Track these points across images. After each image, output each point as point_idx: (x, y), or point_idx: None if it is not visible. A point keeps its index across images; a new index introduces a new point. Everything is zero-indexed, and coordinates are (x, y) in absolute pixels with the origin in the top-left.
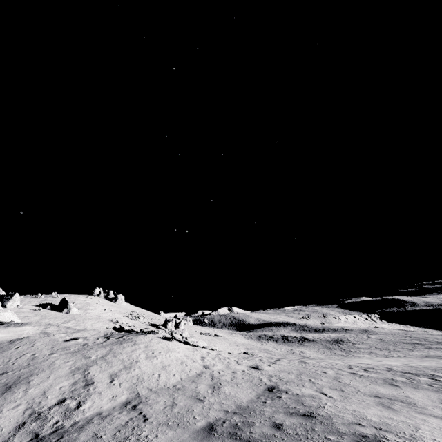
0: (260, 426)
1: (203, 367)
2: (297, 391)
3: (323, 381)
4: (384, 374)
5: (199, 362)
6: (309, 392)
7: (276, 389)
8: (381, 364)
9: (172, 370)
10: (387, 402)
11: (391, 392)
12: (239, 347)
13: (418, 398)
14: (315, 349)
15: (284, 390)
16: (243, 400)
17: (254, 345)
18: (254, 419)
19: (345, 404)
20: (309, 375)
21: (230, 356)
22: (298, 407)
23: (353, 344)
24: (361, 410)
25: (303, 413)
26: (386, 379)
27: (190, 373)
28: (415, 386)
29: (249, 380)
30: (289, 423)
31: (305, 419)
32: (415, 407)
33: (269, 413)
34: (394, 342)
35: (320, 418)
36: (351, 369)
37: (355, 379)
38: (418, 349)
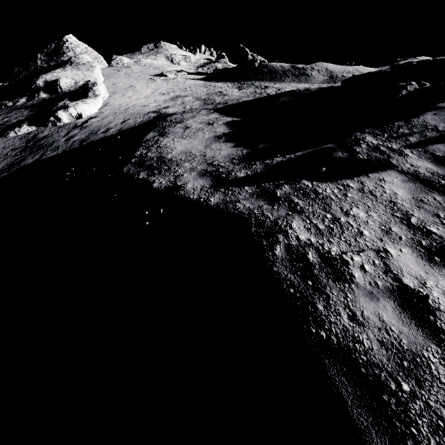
0: None
1: None
2: None
3: None
4: None
5: None
6: None
7: None
8: None
9: None
10: None
11: None
12: None
13: None
14: None
15: None
16: None
17: None
18: None
19: None
20: None
21: None
22: None
23: None
24: None
25: None
26: None
27: None
28: None
29: None
30: None
31: None
32: None
33: None
34: None
35: None
36: None
37: None
38: None
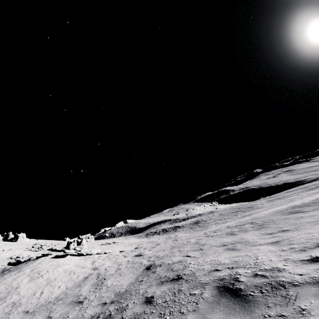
0: (133, 307)
1: (91, 269)
2: (169, 262)
3: (188, 248)
4: (226, 230)
5: (88, 266)
6: (178, 259)
7: (153, 266)
8: (223, 226)
9: (57, 283)
10: (231, 246)
11: (233, 239)
12: (132, 246)
13: (249, 237)
14: (184, 231)
15: (159, 264)
16: (123, 286)
17: (143, 241)
18: (128, 301)
19: (204, 258)
20: (178, 247)
21: (120, 253)
22: (168, 274)
23: (206, 221)
24: (216, 258)
25: (172, 278)
26: (227, 232)
27: (77, 279)
28: (245, 231)
29: (131, 266)
30: (159, 293)
31: (173, 283)
32: (249, 243)
33: (143, 289)
34: (227, 214)
35: (186, 277)
36: (206, 234)
37: (209, 239)
38: (240, 214)
